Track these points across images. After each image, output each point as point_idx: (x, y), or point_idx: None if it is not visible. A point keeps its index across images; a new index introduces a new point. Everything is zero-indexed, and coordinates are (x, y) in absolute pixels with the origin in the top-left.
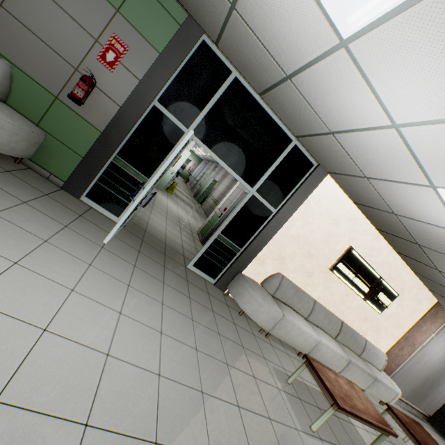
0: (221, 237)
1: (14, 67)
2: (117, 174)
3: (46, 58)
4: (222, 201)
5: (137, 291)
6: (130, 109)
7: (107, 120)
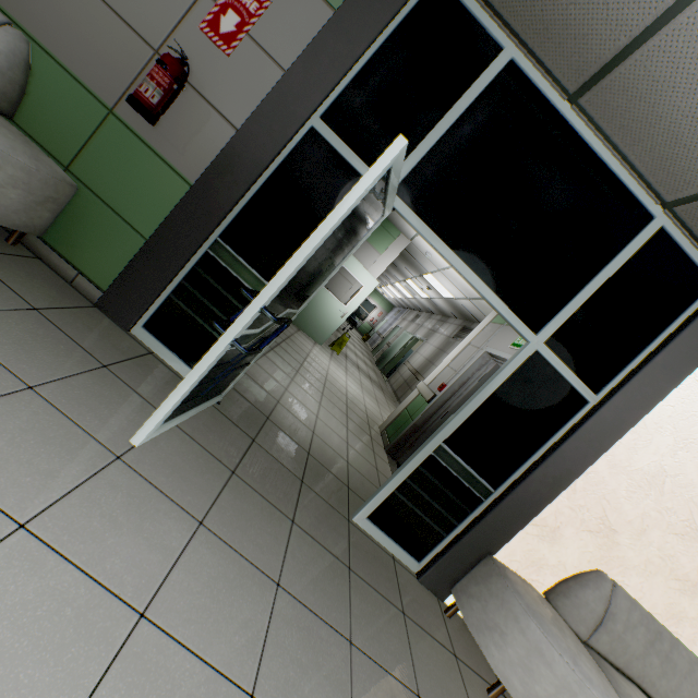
0: (444, 453)
1: (41, 50)
2: (214, 282)
3: (101, 31)
4: (435, 370)
5: (165, 643)
6: (257, 134)
7: (206, 160)
